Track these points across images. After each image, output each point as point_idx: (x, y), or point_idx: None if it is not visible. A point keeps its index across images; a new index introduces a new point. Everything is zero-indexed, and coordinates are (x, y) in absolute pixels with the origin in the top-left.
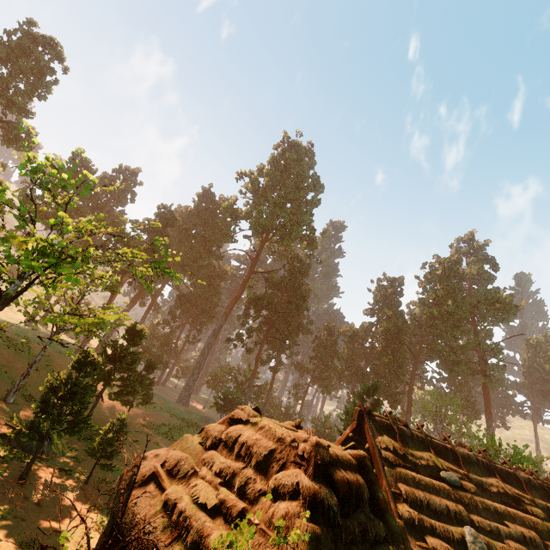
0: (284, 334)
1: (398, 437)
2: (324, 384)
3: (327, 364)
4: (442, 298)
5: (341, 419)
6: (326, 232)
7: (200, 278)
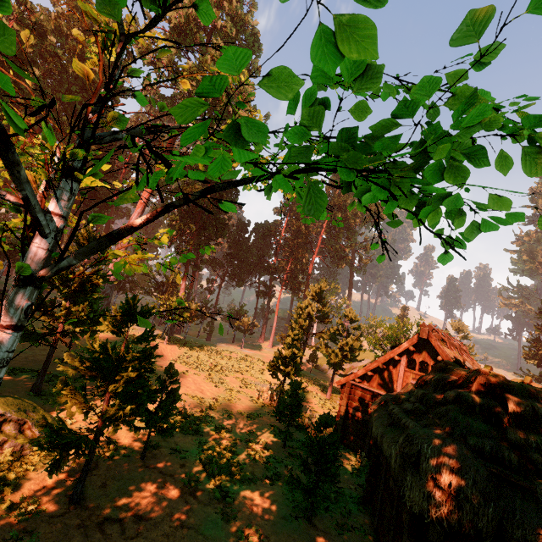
0: (214, 233)
1: (449, 346)
2: (239, 279)
3: (243, 260)
4: (342, 204)
5: (292, 315)
6: (269, 117)
7: (94, 148)
